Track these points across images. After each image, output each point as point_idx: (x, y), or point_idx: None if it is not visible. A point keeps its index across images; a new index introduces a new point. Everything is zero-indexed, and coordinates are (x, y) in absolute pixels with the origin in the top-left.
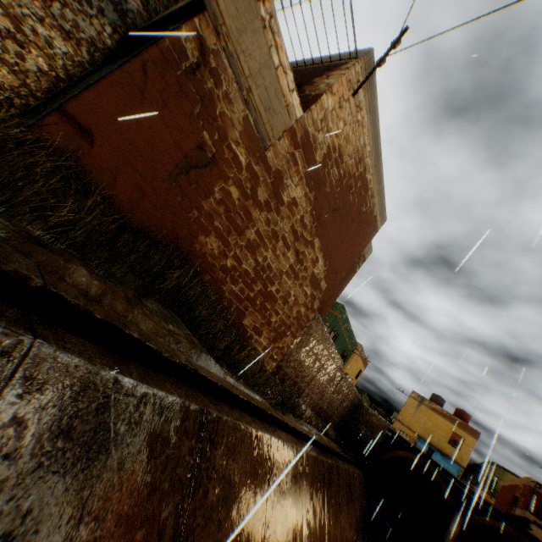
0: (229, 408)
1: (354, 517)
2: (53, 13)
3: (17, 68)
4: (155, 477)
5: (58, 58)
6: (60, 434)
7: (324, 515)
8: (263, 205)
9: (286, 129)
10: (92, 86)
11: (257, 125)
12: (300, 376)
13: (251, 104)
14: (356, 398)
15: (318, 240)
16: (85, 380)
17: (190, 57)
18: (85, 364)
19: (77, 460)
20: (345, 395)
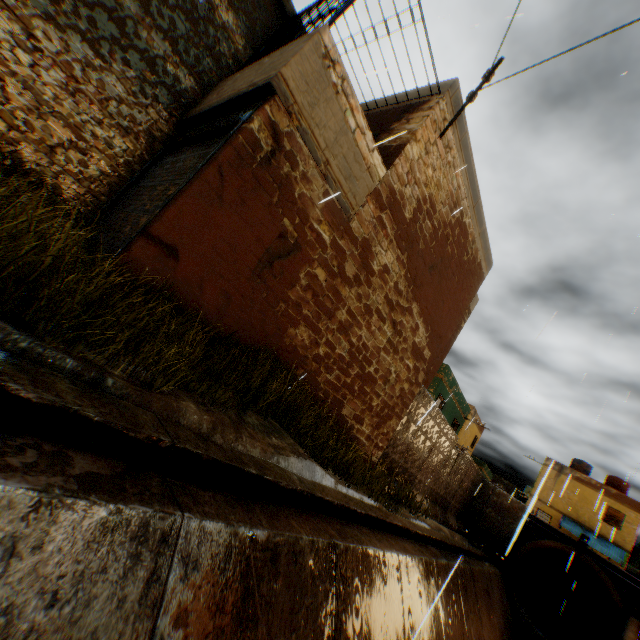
0: (349, 528)
1: (498, 629)
2: (110, 112)
3: (81, 175)
4: (299, 633)
5: (119, 156)
6: (216, 609)
7: (466, 634)
8: (352, 280)
9: (370, 193)
10: (172, 202)
11: (338, 197)
12: (409, 461)
13: (330, 177)
14: (478, 476)
15: (416, 304)
16: (227, 545)
17: (264, 145)
18: (224, 527)
19: (233, 633)
20: (465, 475)
